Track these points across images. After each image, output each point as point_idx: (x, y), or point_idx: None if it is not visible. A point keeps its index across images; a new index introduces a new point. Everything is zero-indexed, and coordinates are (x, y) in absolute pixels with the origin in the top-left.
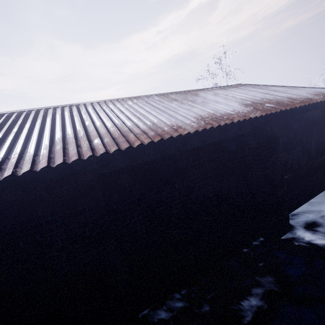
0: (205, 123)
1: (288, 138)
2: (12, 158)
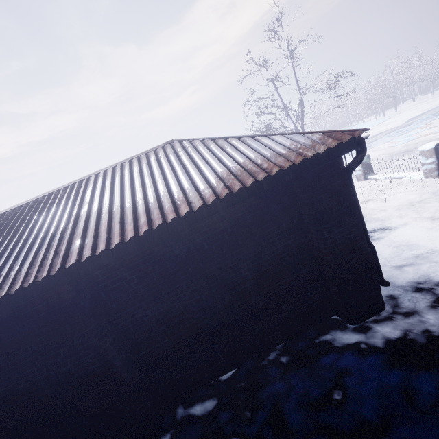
0: None
1: (161, 276)
2: None
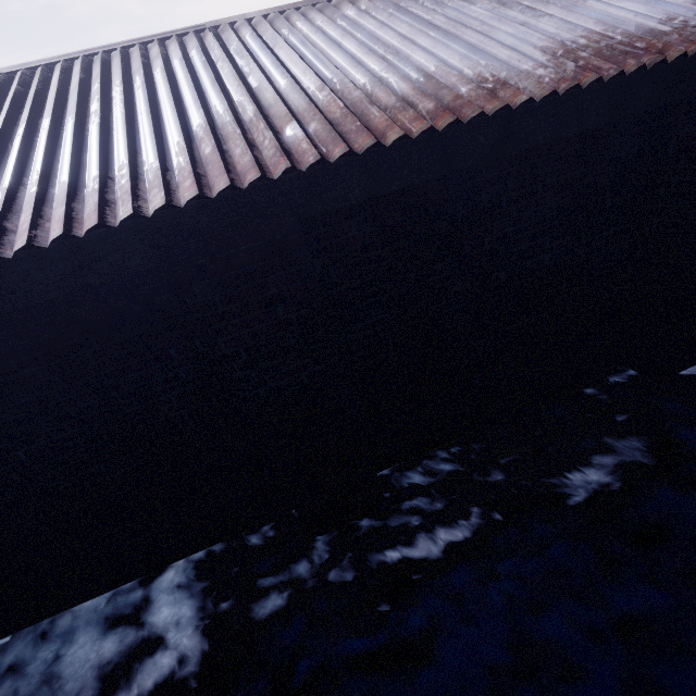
0: (578, 68)
1: None
2: (119, 176)
